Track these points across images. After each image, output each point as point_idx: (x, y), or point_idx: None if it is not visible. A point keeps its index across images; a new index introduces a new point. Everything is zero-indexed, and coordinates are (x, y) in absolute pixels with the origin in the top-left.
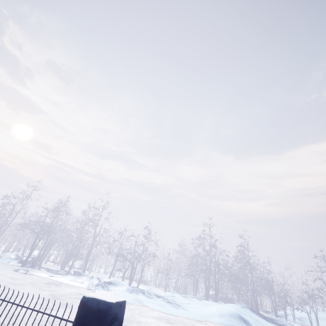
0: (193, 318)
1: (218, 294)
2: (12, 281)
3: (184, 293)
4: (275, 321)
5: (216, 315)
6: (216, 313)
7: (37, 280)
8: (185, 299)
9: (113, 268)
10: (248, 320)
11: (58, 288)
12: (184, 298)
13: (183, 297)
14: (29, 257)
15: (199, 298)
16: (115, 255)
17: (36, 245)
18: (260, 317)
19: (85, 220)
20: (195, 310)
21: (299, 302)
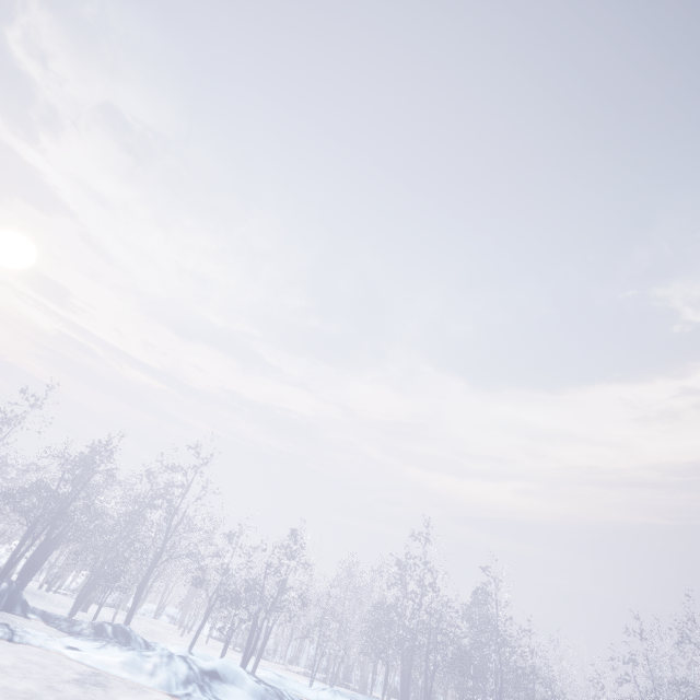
0: None
1: (421, 696)
2: (2, 681)
3: (338, 681)
4: None
5: None
6: None
7: (50, 670)
8: None
9: (204, 621)
10: None
11: (110, 697)
12: None
13: None
14: (2, 582)
15: None
16: (220, 596)
17: (25, 551)
18: None
19: (152, 498)
20: None
21: None
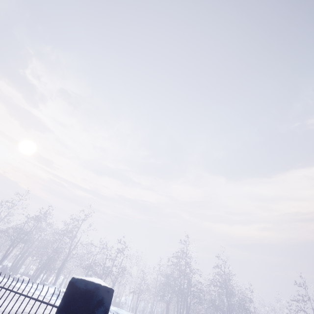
0: None
1: None
2: None
3: None
4: None
5: None
6: None
7: None
8: None
9: None
10: None
11: None
12: None
13: None
14: (0, 265)
15: None
16: (84, 268)
17: (9, 252)
18: None
19: (62, 231)
20: None
21: None
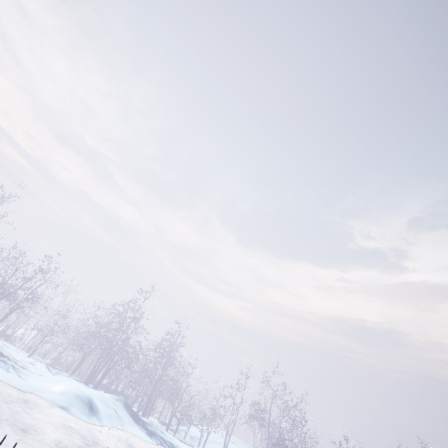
0: (12, 384)
1: (110, 384)
2: None
3: (68, 372)
4: (147, 425)
5: (57, 392)
6: (60, 389)
7: None
8: (48, 372)
9: None
10: (105, 412)
11: None
12: (47, 371)
13: (49, 370)
14: None
15: (78, 380)
16: None
17: None
18: (129, 416)
19: None
20: (37, 381)
21: (200, 418)
